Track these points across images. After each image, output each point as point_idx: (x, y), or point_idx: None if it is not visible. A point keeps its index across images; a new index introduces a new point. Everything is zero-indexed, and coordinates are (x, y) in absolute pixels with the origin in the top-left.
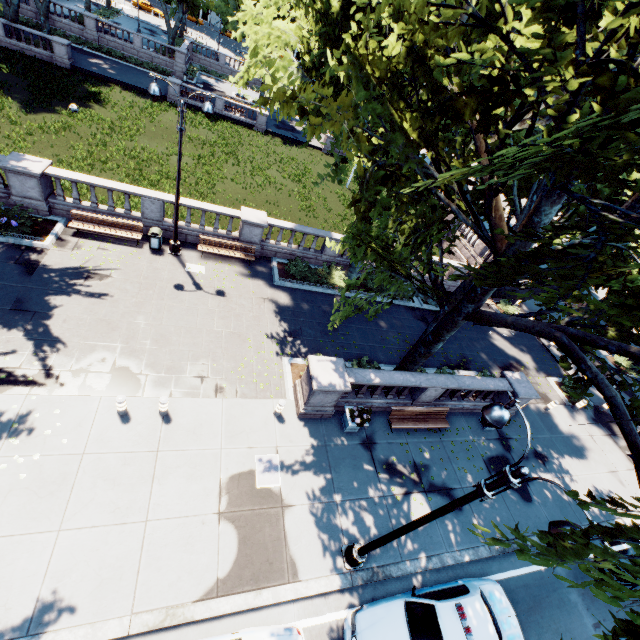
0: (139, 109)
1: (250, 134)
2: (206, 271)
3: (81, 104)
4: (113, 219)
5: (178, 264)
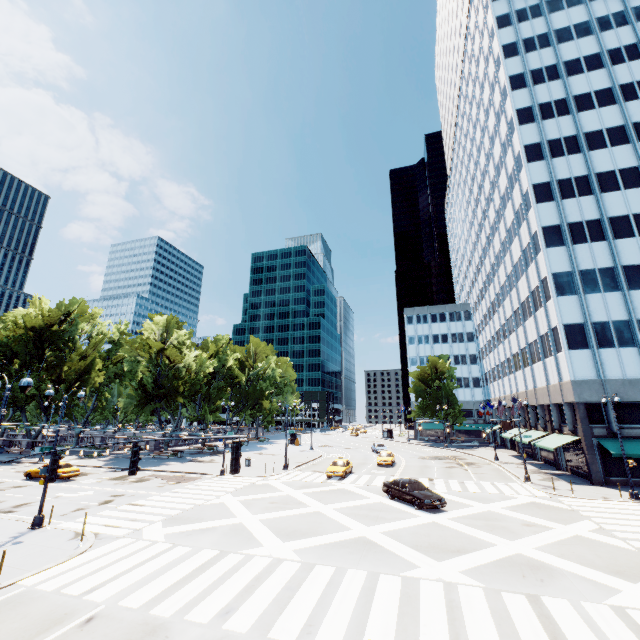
0: None
1: None
2: None
3: None
4: None
5: None
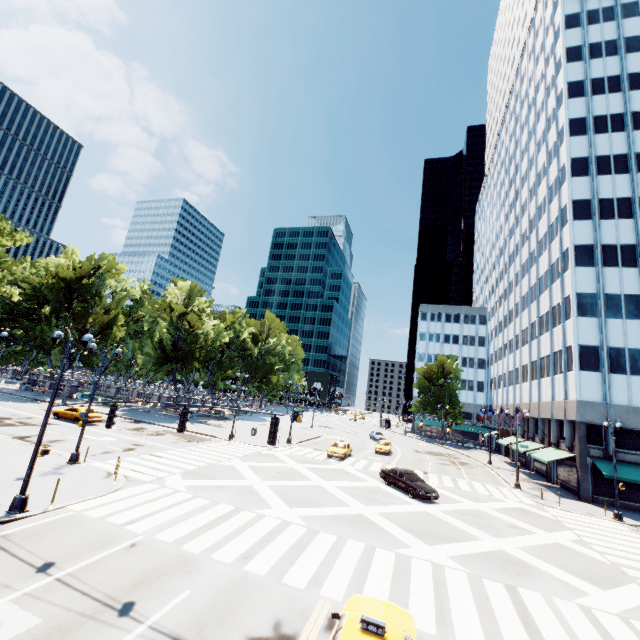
0: None
1: None
2: None
3: None
4: None
5: None
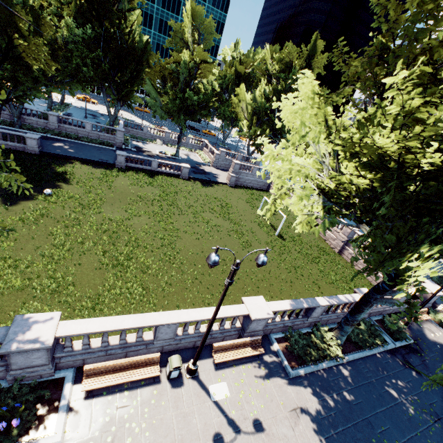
0: (97, 179)
1: (179, 182)
2: (229, 390)
3: (52, 185)
4: (129, 359)
5: (201, 392)
